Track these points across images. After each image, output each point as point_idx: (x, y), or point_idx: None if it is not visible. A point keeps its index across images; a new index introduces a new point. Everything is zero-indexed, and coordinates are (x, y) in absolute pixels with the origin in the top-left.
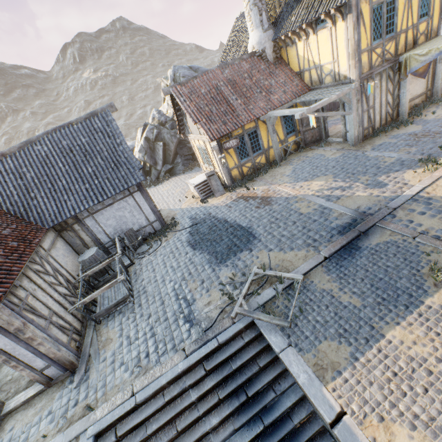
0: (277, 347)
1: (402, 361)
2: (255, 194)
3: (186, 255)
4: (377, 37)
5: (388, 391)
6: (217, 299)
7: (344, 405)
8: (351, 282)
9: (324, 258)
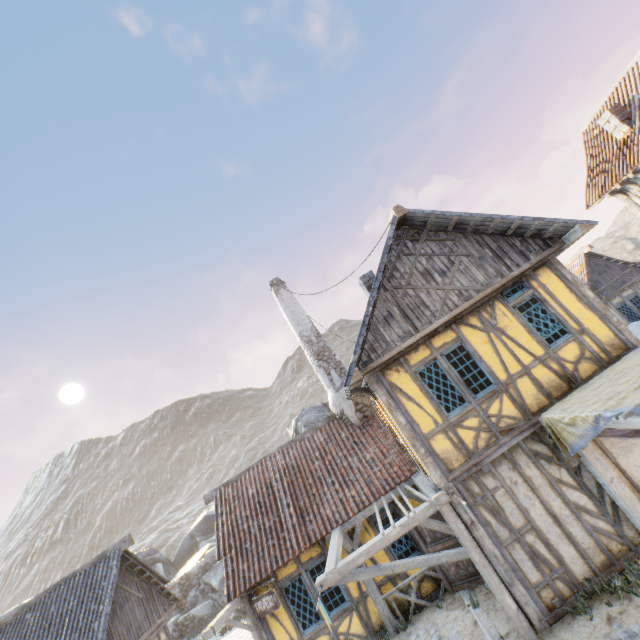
0: None
1: None
2: None
3: None
4: (454, 403)
5: None
6: None
7: None
8: None
9: None
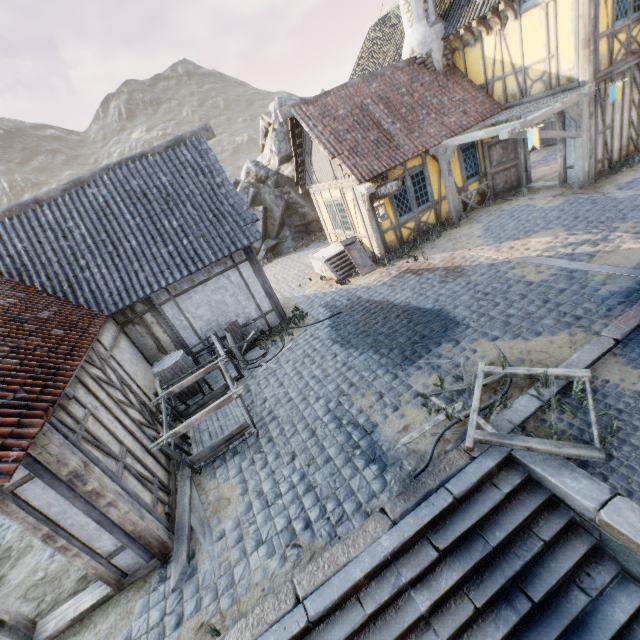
0: (589, 499)
1: None
2: (430, 265)
3: (335, 357)
4: (621, 15)
5: None
6: (419, 421)
7: None
8: None
9: (615, 341)
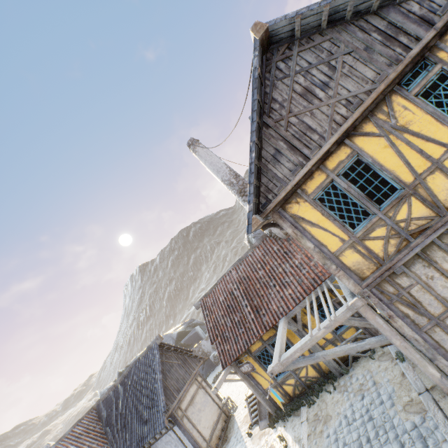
0: None
1: None
2: None
3: None
4: (358, 219)
5: None
6: None
7: None
8: None
9: None
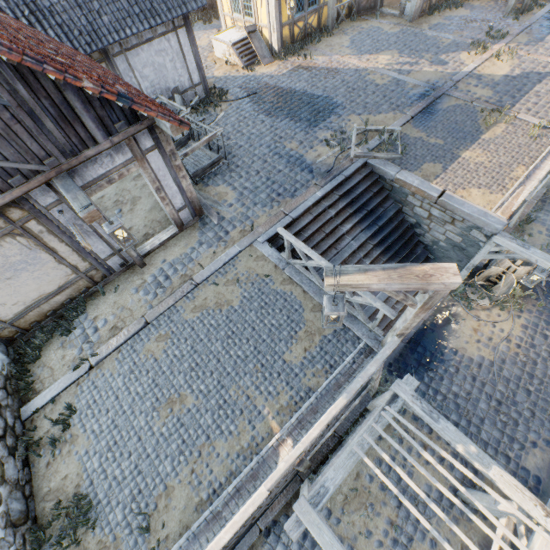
0: (394, 172)
1: (472, 165)
2: (316, 64)
3: (264, 123)
4: None
5: (466, 178)
6: (325, 152)
7: (444, 188)
8: (434, 132)
9: (412, 117)
